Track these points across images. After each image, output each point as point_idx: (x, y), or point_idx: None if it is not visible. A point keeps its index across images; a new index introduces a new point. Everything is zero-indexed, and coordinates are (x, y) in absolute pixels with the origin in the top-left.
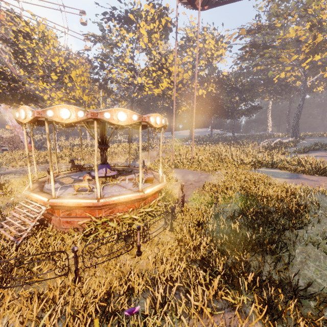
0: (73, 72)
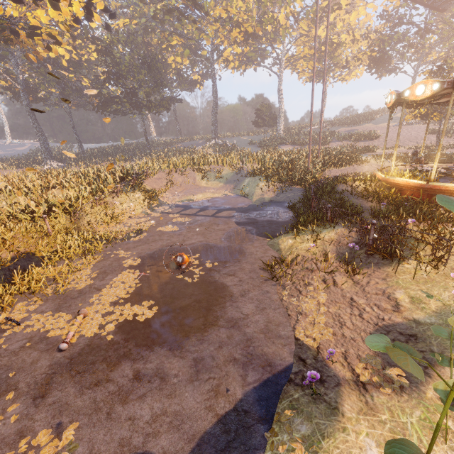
0: None
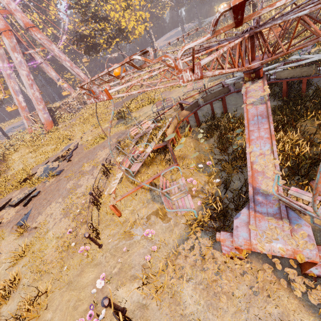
0: None
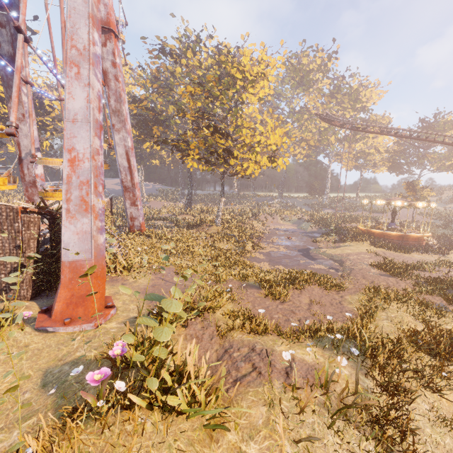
0: (245, 125)
